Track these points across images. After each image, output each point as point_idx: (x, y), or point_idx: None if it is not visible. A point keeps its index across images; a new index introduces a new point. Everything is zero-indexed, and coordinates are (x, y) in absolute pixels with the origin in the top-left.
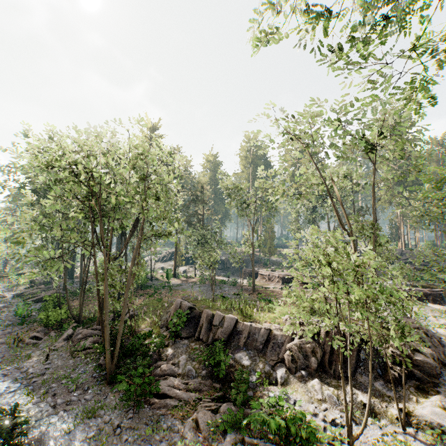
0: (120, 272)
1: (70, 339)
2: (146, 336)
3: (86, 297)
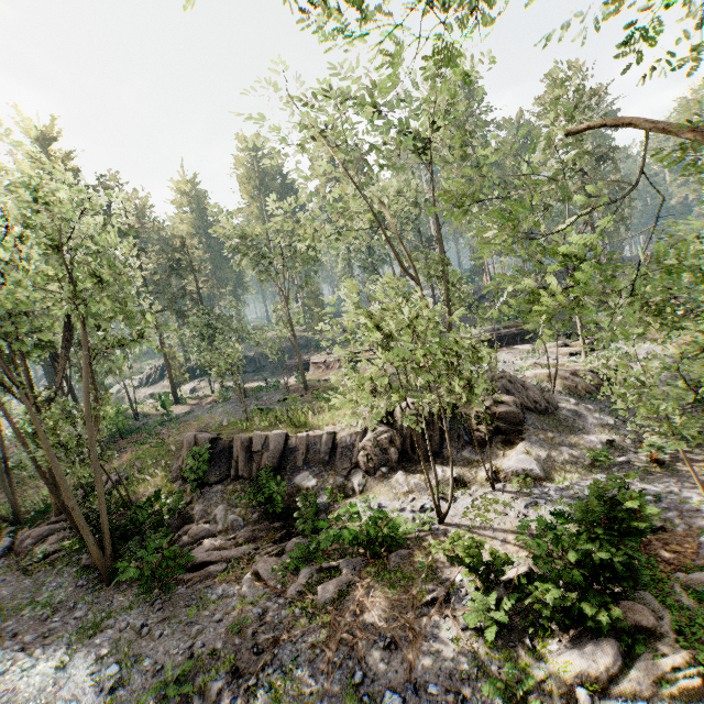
0: (69, 420)
1: (12, 552)
2: (153, 502)
3: (18, 481)
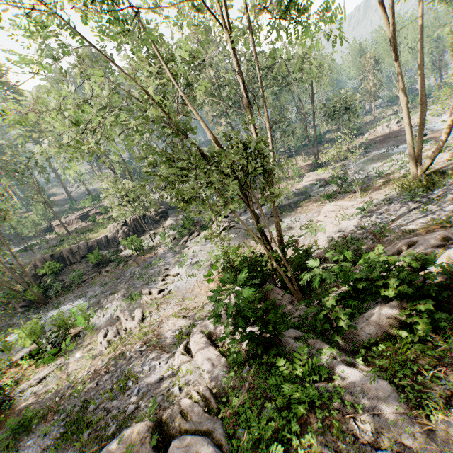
0: None
1: None
2: None
3: None
